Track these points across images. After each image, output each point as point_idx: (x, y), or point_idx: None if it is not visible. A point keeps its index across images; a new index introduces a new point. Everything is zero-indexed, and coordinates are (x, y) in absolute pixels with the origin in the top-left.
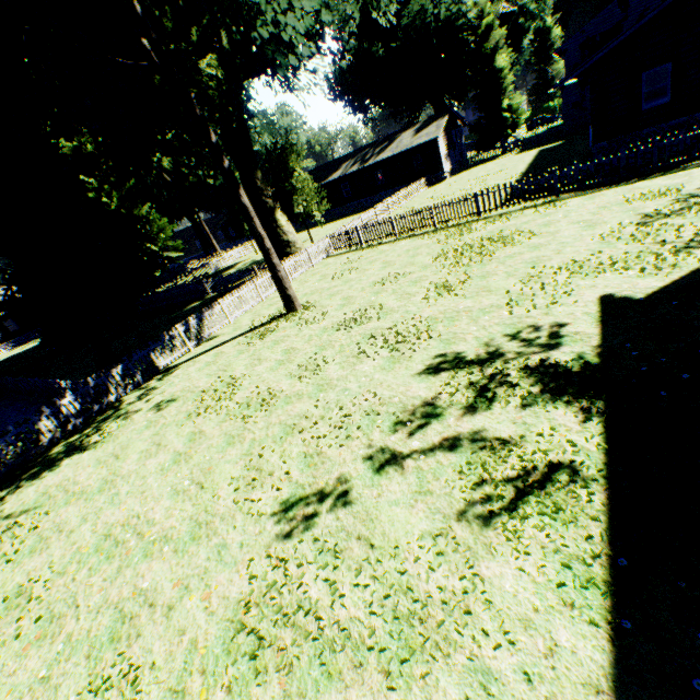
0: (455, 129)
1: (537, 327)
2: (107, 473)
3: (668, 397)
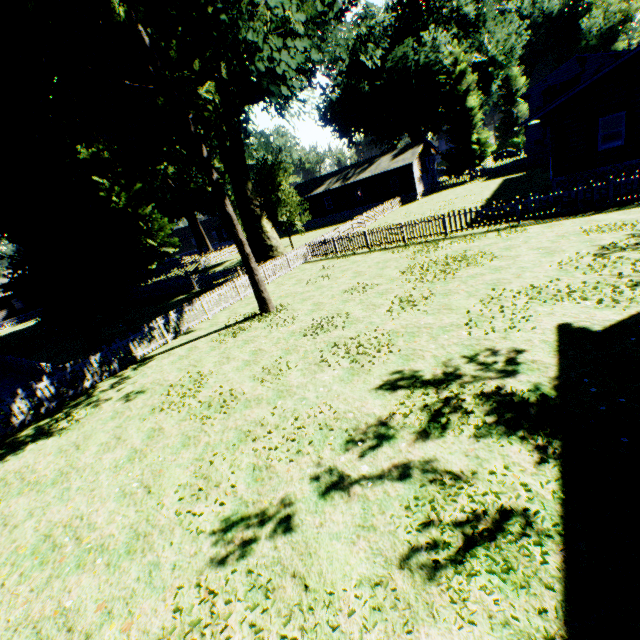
0: (429, 156)
1: (495, 351)
2: (65, 463)
3: (629, 444)
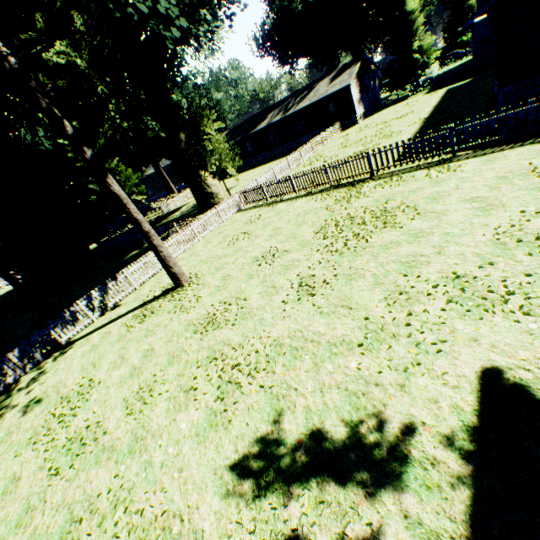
0: (368, 74)
1: (384, 418)
2: None
3: None
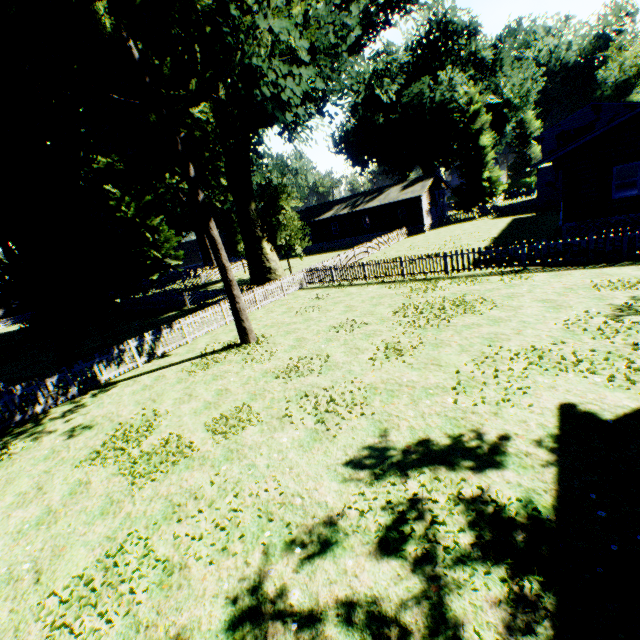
0: (439, 190)
1: (482, 431)
2: None
3: None
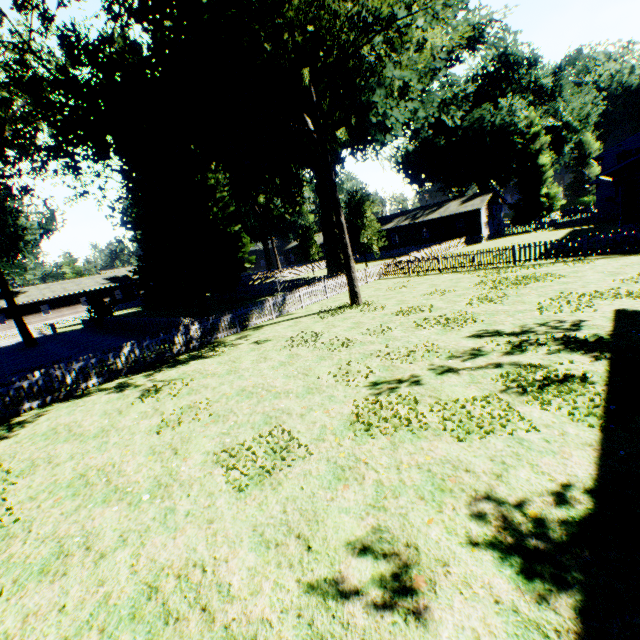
0: (496, 205)
1: (562, 321)
2: (229, 367)
3: None
